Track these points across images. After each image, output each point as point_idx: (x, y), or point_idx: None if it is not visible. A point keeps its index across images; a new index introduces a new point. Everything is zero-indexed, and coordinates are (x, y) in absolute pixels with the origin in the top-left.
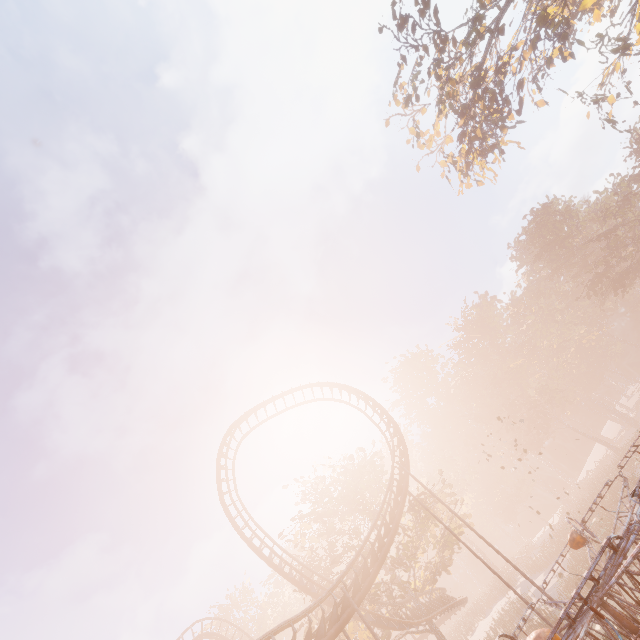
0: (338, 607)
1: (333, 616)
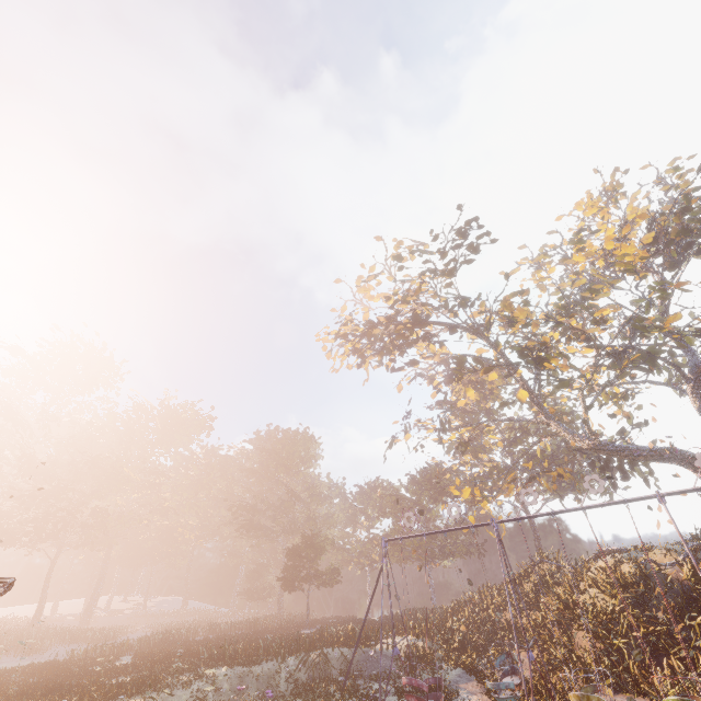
0: None
1: None
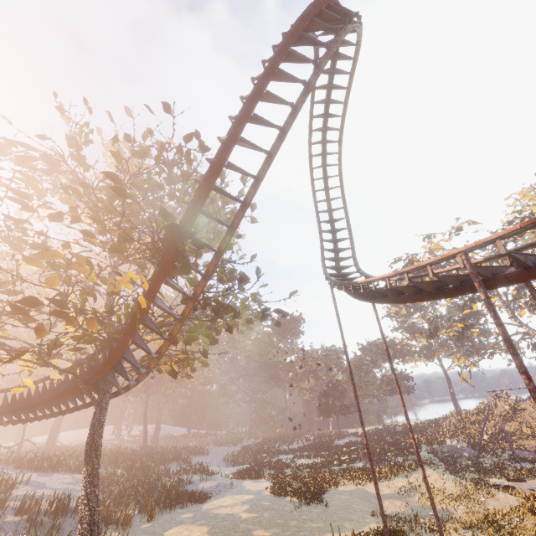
0: (448, 258)
1: (535, 258)
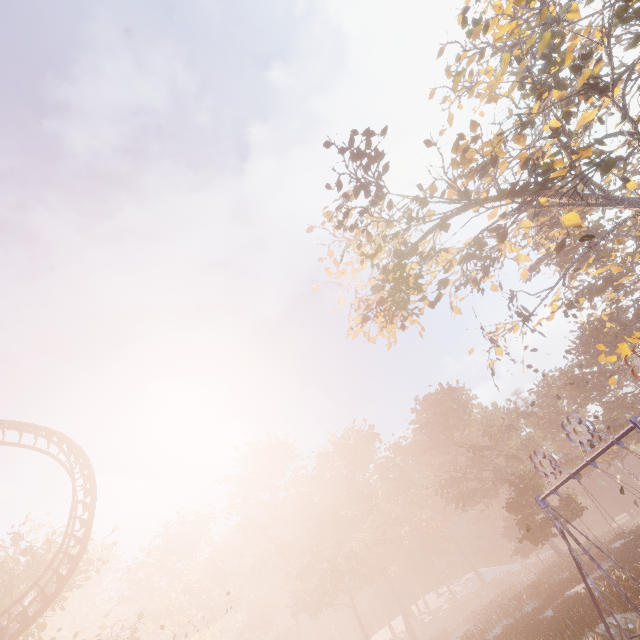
0: None
1: None
